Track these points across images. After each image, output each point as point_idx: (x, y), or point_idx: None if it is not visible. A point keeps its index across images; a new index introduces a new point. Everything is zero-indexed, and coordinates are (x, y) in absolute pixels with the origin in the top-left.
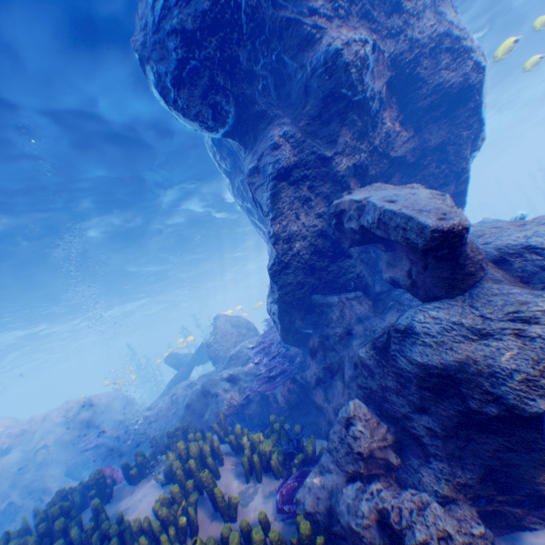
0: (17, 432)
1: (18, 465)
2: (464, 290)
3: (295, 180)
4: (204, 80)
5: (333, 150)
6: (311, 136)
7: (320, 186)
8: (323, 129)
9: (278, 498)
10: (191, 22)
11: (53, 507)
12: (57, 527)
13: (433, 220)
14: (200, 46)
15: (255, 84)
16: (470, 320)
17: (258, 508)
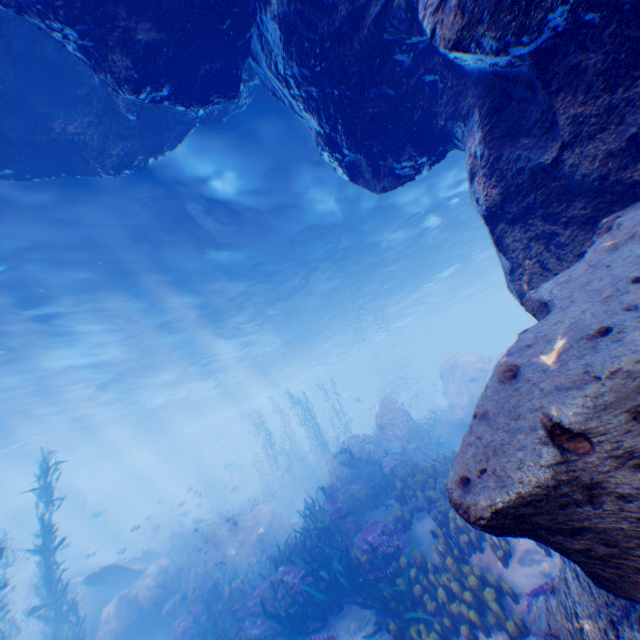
0: (476, 366)
1: (475, 396)
2: (609, 592)
3: (514, 216)
4: (363, 163)
5: (558, 141)
6: (508, 138)
7: (564, 210)
8: (526, 107)
9: (535, 585)
10: (319, 140)
11: (428, 468)
12: (428, 482)
13: (453, 480)
14: (338, 147)
15: (417, 98)
16: (595, 639)
17: (524, 575)
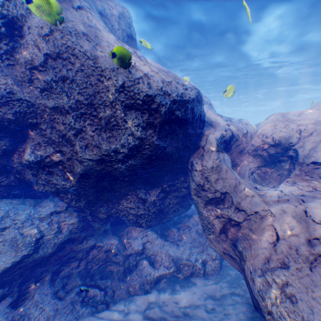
0: None
1: None
2: None
3: None
4: None
5: None
6: None
7: None
8: None
9: None
10: None
11: None
12: None
13: None
14: None
15: None
16: None
17: None
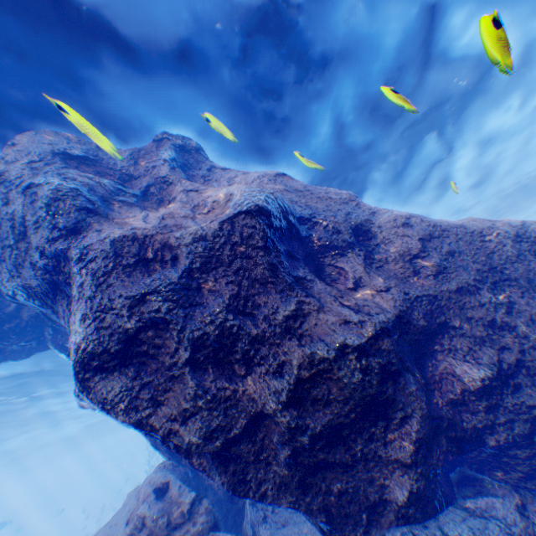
0: None
1: None
2: None
3: None
4: None
5: None
6: None
7: None
8: None
9: None
10: None
11: None
12: None
13: None
14: None
15: None
16: None
17: None
